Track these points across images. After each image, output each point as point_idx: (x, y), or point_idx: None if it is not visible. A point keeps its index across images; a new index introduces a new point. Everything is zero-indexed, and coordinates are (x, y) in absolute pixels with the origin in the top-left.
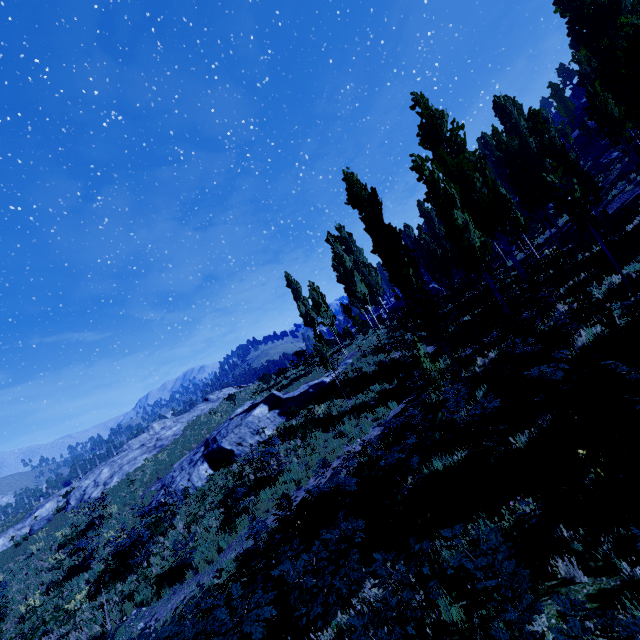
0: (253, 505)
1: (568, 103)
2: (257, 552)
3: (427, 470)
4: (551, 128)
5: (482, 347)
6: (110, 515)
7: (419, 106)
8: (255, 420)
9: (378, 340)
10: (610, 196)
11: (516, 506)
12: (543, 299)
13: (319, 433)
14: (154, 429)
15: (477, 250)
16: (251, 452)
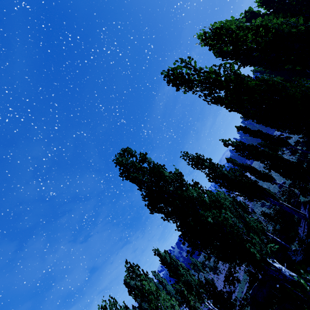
0: None
1: None
2: None
3: None
4: None
5: None
6: None
7: None
8: None
9: None
10: None
11: None
12: None
13: None
14: None
15: None
16: None
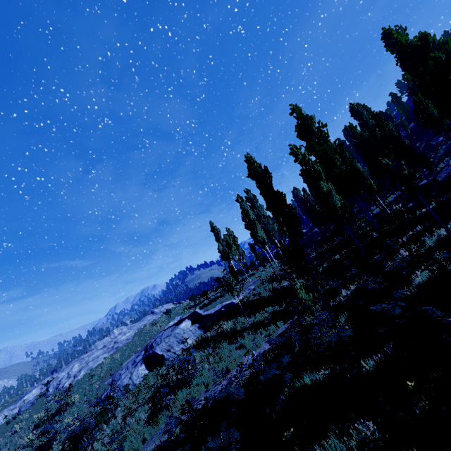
0: (172, 403)
1: (404, 105)
2: (169, 446)
3: (299, 384)
4: (389, 124)
5: (346, 281)
6: (73, 403)
7: (295, 113)
8: (181, 332)
9: (272, 272)
10: (439, 168)
11: (360, 428)
12: (390, 245)
13: (226, 344)
14: (114, 334)
15: (338, 209)
16: (174, 358)
